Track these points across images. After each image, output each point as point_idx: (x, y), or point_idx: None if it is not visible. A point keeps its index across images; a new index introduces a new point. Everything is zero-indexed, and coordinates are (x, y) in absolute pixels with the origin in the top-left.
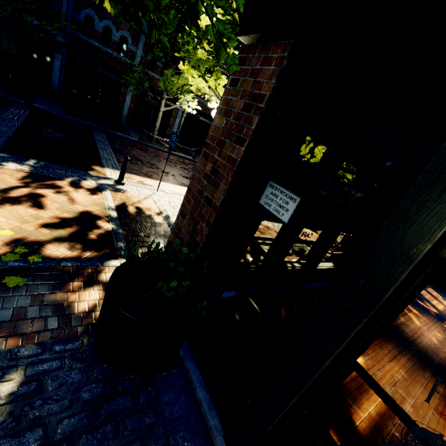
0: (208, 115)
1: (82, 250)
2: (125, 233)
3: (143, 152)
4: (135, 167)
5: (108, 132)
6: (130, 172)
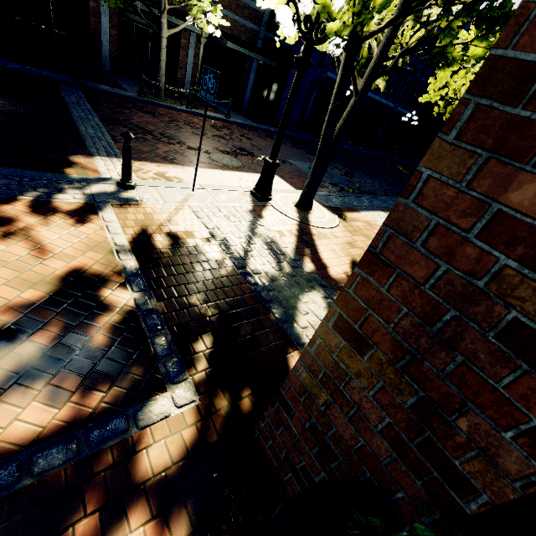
0: (236, 38)
1: (82, 391)
2: (163, 305)
3: (151, 117)
4: (144, 147)
5: (86, 87)
6: (139, 158)
